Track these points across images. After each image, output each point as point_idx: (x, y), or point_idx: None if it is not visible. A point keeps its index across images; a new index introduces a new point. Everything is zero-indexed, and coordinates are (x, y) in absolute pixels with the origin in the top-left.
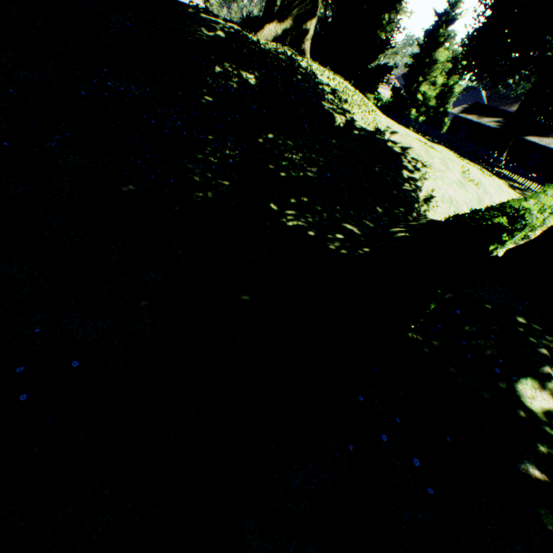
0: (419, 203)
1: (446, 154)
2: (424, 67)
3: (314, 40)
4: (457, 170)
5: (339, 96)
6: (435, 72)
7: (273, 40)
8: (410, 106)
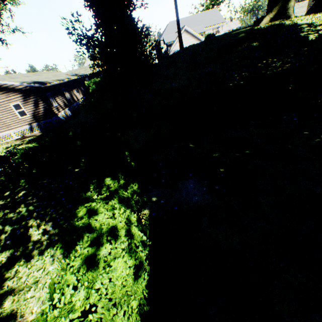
0: None
1: None
2: None
3: None
4: None
5: (313, 25)
6: None
7: (268, 22)
8: None
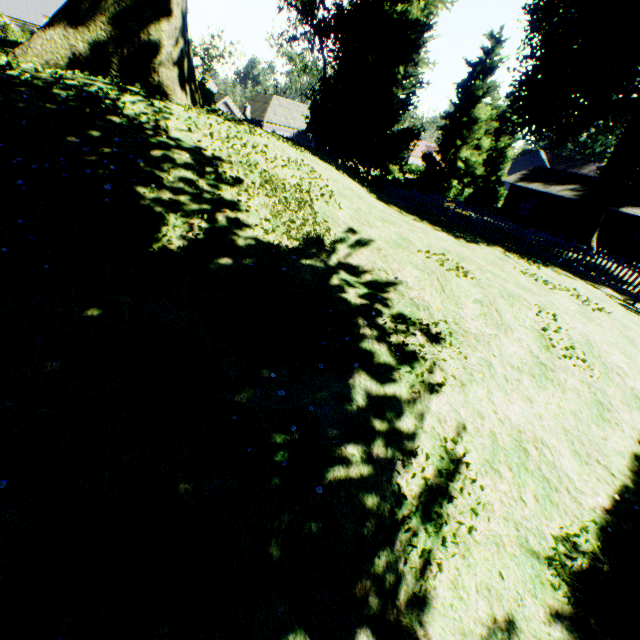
0: (400, 529)
1: (497, 272)
2: (462, 128)
3: (316, 105)
4: (528, 325)
5: (217, 170)
6: (476, 132)
7: (71, 64)
8: (450, 177)
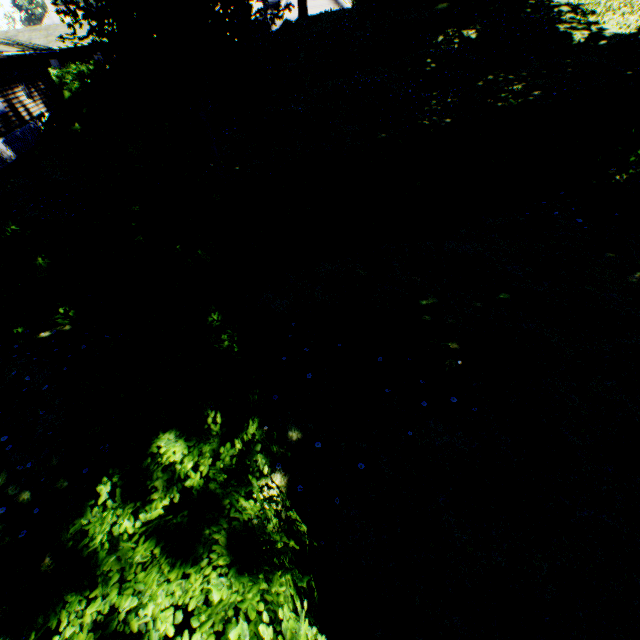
0: None
1: None
2: None
3: None
4: None
5: (582, 10)
6: None
7: None
8: None
